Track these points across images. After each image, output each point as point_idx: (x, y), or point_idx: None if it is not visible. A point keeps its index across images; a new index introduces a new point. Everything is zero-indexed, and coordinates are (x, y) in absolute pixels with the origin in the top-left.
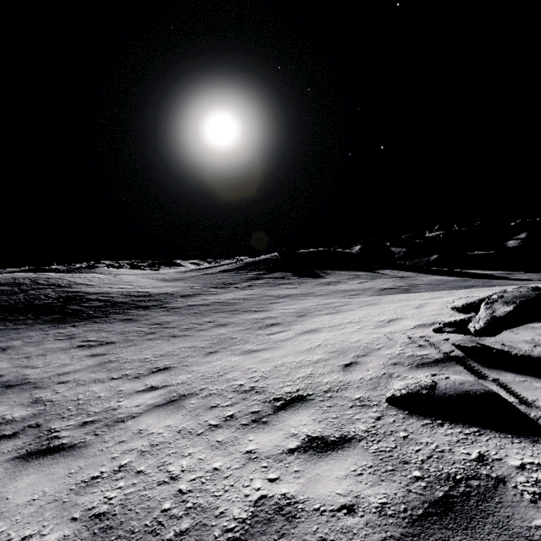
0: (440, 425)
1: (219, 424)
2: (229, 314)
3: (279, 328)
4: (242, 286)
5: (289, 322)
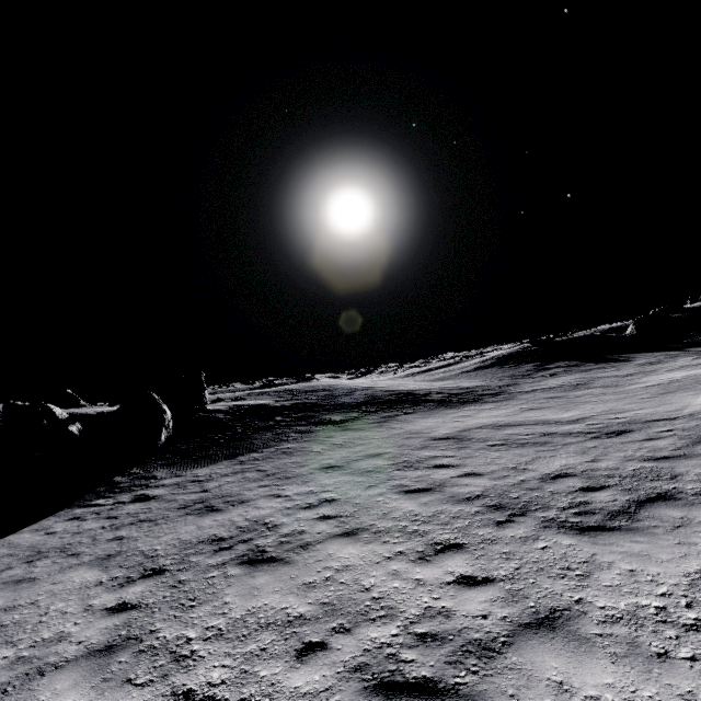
0: None
1: None
2: (604, 388)
3: None
4: (543, 375)
5: None
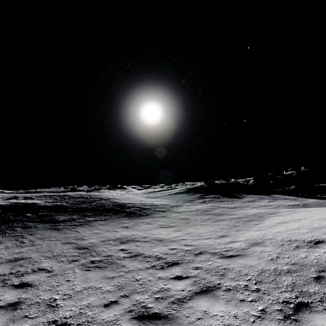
0: None
1: (296, 248)
2: (214, 215)
3: (256, 222)
4: (199, 201)
5: (258, 219)
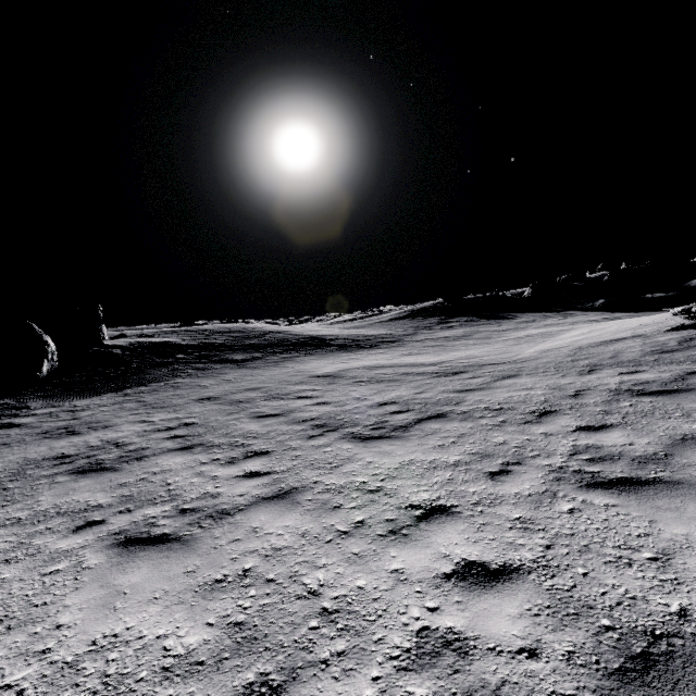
0: (689, 330)
1: (595, 346)
2: (478, 339)
3: (544, 339)
4: (442, 327)
5: (546, 337)
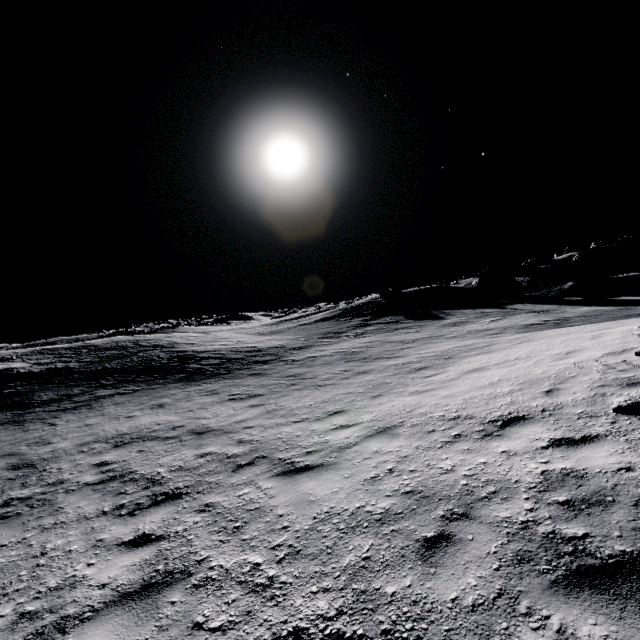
0: None
1: (452, 440)
2: (361, 362)
3: (431, 371)
4: (353, 334)
5: (439, 365)
